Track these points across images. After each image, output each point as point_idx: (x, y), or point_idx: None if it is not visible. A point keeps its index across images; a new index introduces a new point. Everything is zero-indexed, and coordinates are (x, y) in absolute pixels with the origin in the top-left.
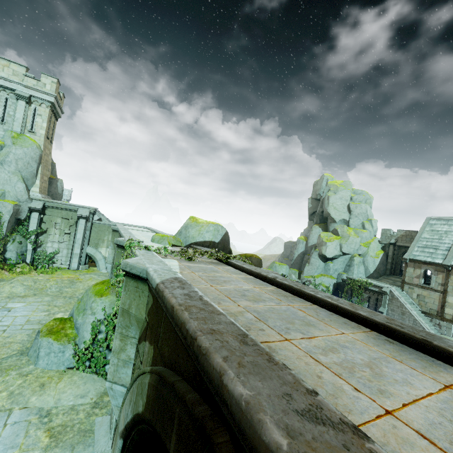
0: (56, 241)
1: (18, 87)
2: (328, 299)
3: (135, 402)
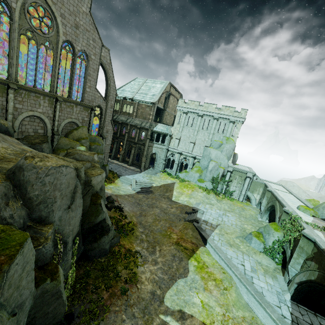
0: (234, 186)
1: (231, 117)
2: None
3: (308, 276)
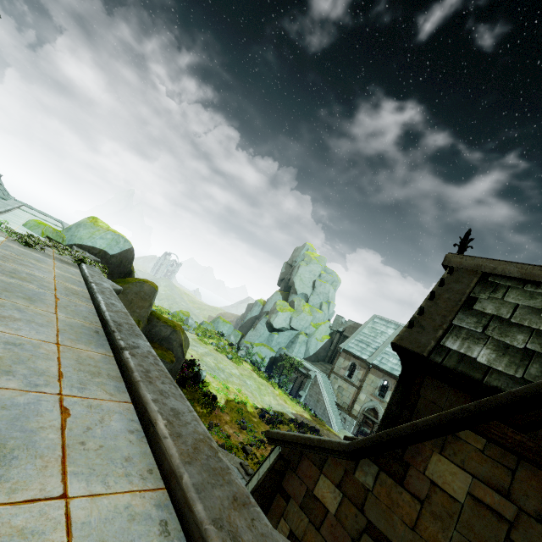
0: None
1: None
2: (105, 302)
3: None
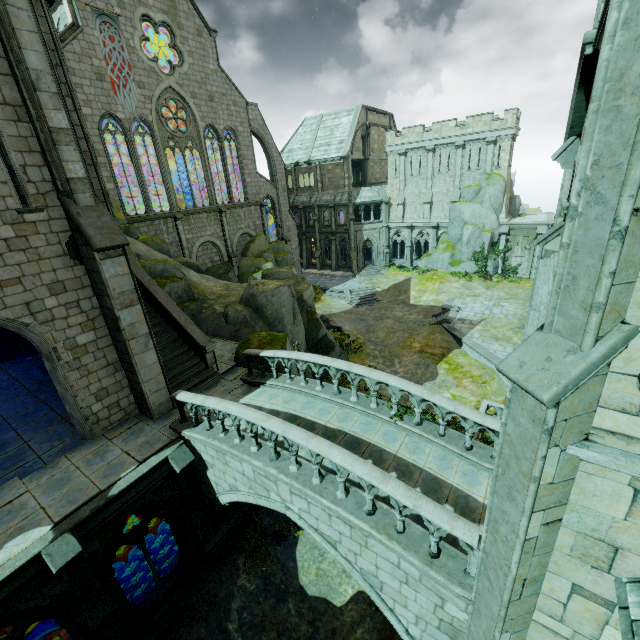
0: (518, 256)
1: (487, 134)
2: None
3: None
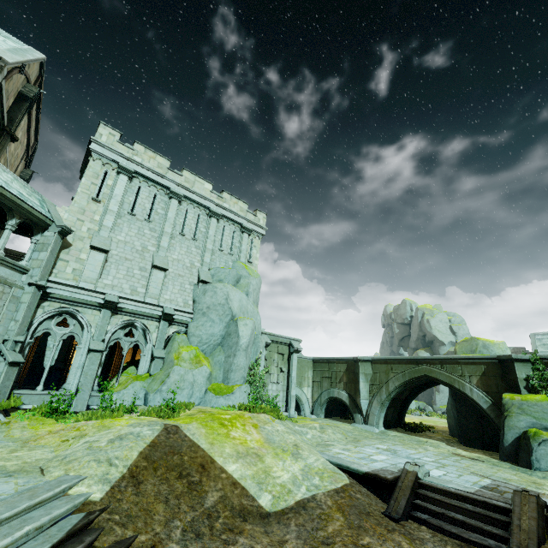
0: (275, 382)
1: (243, 221)
2: None
3: None
